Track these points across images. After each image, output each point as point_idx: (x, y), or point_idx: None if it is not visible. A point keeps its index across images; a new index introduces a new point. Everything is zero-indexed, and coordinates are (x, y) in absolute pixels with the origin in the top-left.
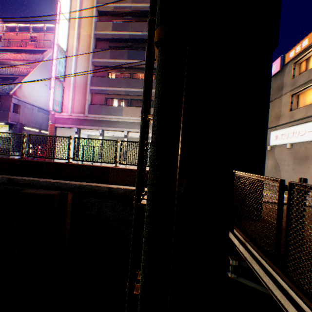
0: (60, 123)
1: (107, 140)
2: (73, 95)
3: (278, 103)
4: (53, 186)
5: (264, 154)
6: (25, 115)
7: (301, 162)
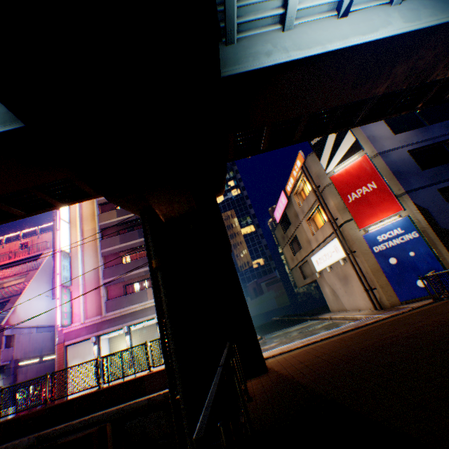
0: (72, 338)
1: (136, 345)
2: (84, 297)
3: (302, 229)
4: (89, 423)
5: (250, 319)
6: (20, 345)
7: (345, 281)
